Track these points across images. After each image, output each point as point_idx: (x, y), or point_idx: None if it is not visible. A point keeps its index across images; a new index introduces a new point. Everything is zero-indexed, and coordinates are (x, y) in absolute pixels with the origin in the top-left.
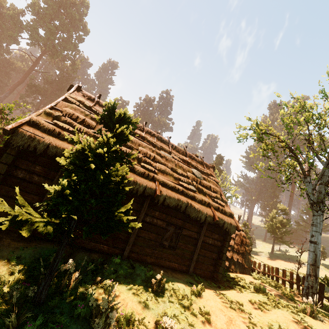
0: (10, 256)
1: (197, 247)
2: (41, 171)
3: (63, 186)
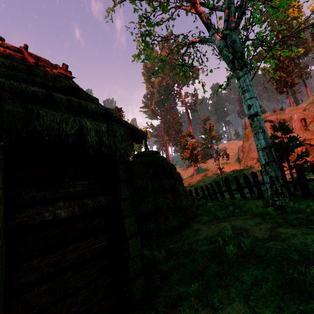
0: None
1: None
2: None
3: None
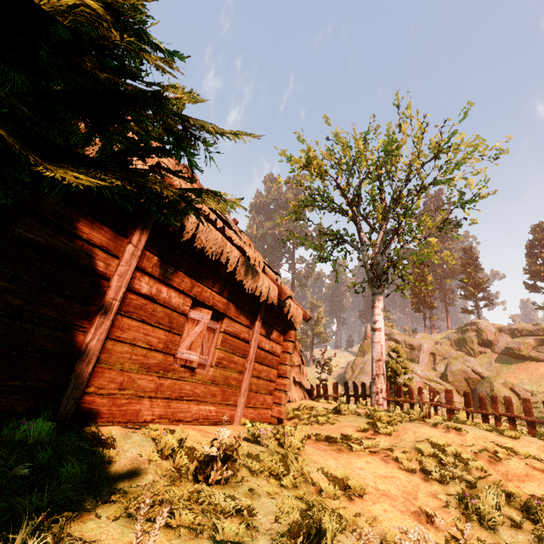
0: None
1: (249, 358)
2: None
3: None
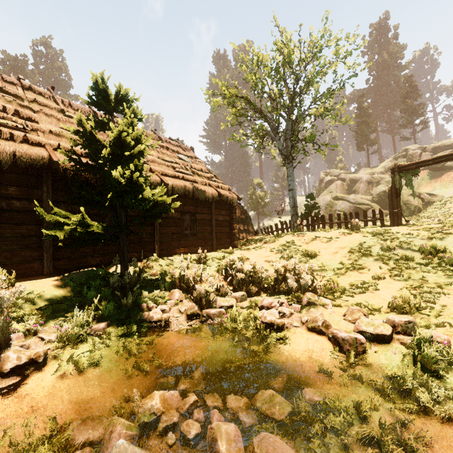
0: (63, 283)
1: (212, 226)
2: (19, 193)
3: (79, 194)
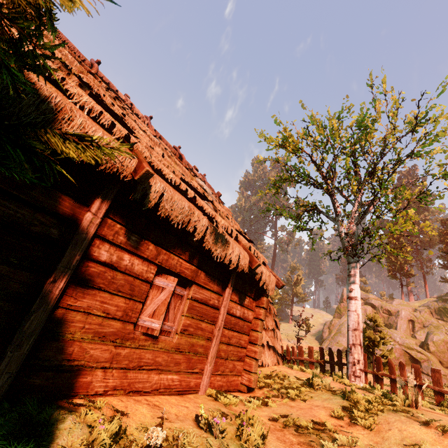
0: None
1: (218, 325)
2: None
3: None
